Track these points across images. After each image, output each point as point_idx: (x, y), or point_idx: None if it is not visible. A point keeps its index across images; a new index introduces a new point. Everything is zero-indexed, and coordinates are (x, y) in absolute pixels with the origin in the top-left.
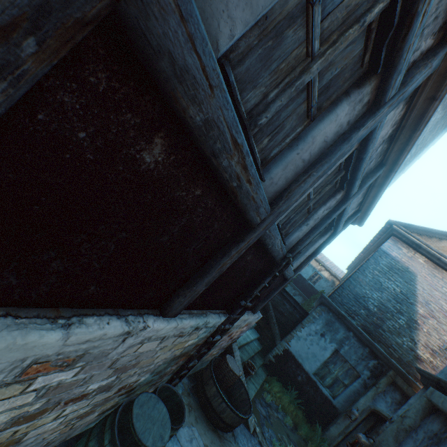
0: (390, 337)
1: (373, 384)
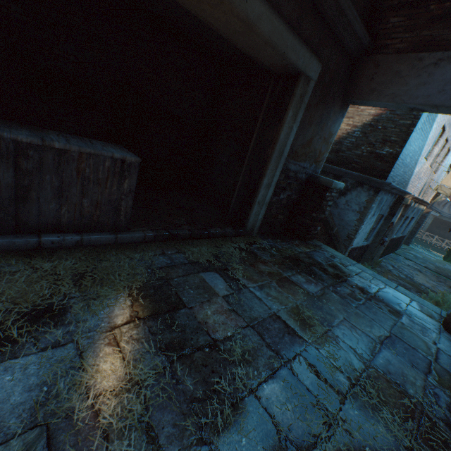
0: (407, 175)
1: (391, 214)
